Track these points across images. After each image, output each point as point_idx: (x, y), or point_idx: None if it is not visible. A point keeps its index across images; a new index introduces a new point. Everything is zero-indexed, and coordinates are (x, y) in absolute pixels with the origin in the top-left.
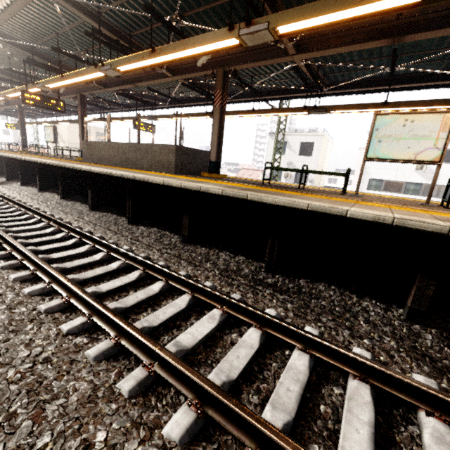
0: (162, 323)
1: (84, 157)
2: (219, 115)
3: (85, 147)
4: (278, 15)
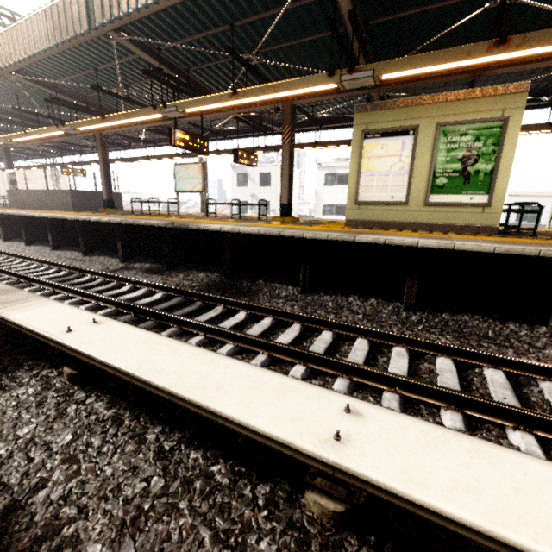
0: None
1: (10, 204)
2: (102, 166)
3: (10, 195)
4: (73, 124)
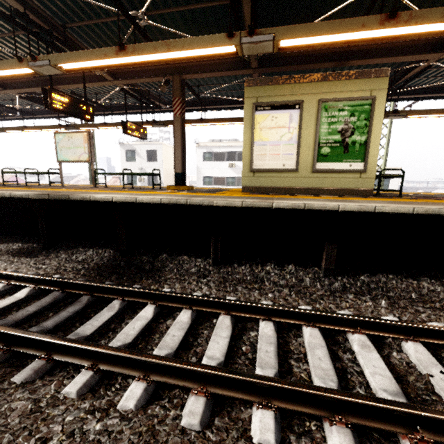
0: None
1: None
2: None
3: None
4: None
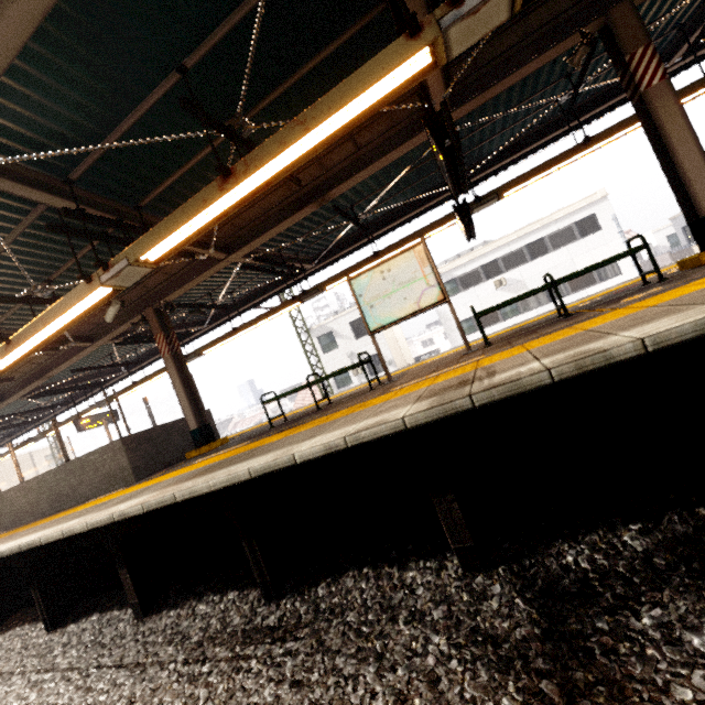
0: None
1: None
2: (173, 365)
3: None
4: (132, 247)
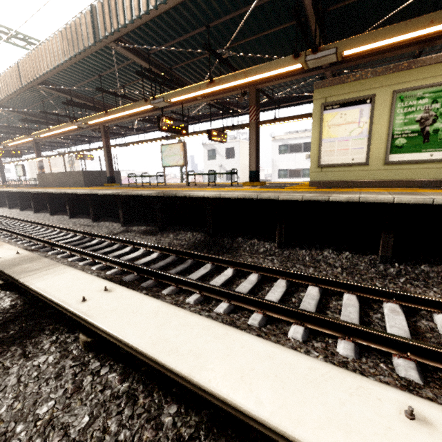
0: (30, 234)
1: (39, 184)
2: (106, 150)
3: (39, 177)
4: (83, 119)
